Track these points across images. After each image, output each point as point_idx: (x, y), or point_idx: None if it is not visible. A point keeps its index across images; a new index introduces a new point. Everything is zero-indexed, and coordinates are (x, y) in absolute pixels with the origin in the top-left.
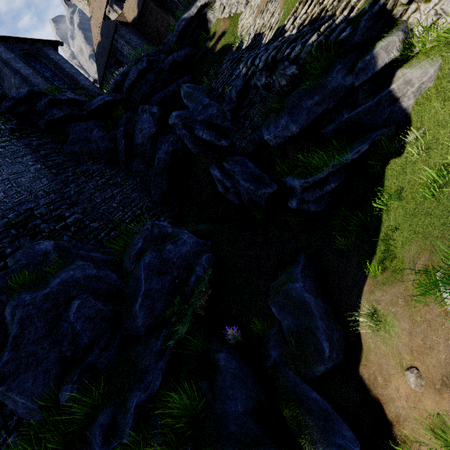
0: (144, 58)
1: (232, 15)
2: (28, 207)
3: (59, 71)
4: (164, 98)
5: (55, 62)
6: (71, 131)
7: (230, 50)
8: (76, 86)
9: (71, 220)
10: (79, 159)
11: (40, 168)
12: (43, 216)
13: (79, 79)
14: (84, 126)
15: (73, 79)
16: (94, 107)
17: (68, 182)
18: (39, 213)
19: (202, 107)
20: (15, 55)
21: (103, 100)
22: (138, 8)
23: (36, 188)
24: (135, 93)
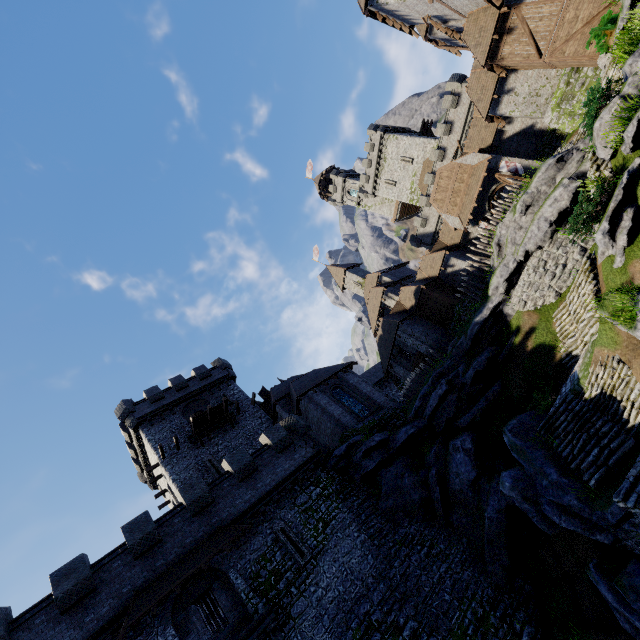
0: (442, 381)
1: (538, 307)
2: (365, 609)
3: (358, 395)
4: (473, 418)
5: (354, 386)
6: (383, 480)
7: (551, 355)
8: (374, 407)
9: (407, 632)
10: (394, 517)
11: (364, 539)
12: (380, 626)
13: (375, 397)
14: (393, 471)
15: (370, 398)
16: (399, 444)
17: (391, 557)
18: (376, 619)
19: (547, 483)
20: (327, 395)
21: (407, 434)
22: (415, 298)
23: (365, 573)
24: (437, 417)
